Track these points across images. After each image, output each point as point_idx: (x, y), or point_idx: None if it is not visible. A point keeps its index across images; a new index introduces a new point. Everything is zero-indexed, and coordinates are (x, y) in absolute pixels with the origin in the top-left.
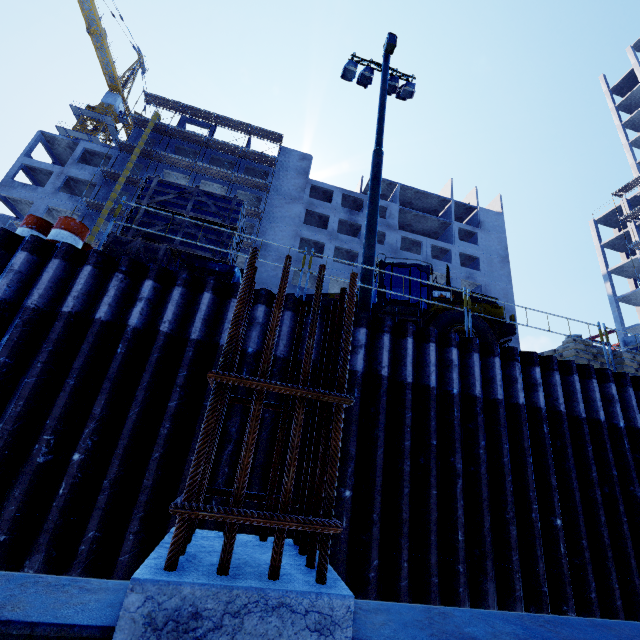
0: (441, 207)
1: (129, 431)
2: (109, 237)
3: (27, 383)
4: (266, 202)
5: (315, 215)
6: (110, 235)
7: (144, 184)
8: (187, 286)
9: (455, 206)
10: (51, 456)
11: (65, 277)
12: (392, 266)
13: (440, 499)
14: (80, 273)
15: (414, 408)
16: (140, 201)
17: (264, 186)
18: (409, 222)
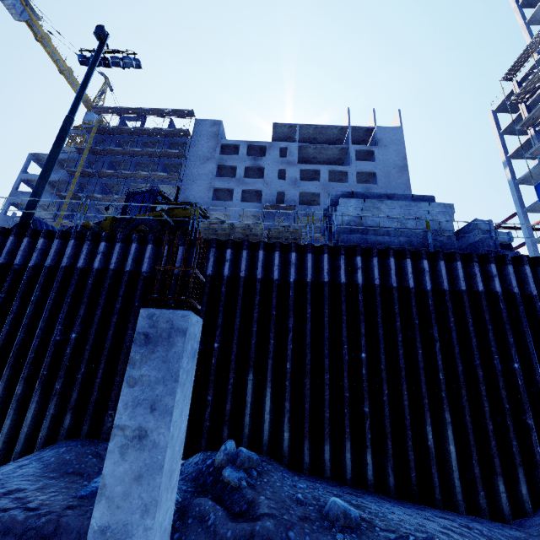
0: (342, 135)
1: None
2: None
3: None
4: (185, 166)
5: (228, 168)
6: None
7: None
8: None
9: (354, 131)
10: None
11: None
12: (134, 195)
13: (1, 327)
14: None
15: (4, 278)
16: None
17: (181, 154)
18: (313, 155)
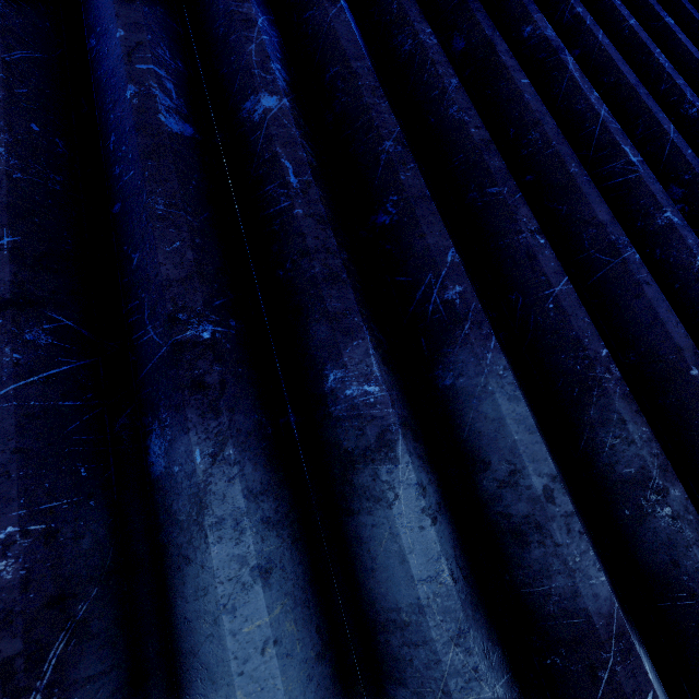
0: None
1: (357, 44)
2: None
3: None
4: None
5: None
6: None
7: None
8: None
9: None
10: (189, 130)
11: None
12: None
13: None
14: None
15: None
16: None
17: None
18: None
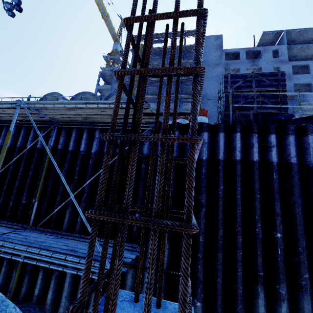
0: None
1: (300, 221)
2: (222, 114)
3: (238, 198)
4: None
5: (229, 70)
6: (222, 113)
7: (223, 80)
8: (294, 133)
9: None
10: (263, 234)
11: (226, 141)
12: None
13: None
14: (235, 138)
15: None
16: (225, 90)
17: None
18: (294, 54)
